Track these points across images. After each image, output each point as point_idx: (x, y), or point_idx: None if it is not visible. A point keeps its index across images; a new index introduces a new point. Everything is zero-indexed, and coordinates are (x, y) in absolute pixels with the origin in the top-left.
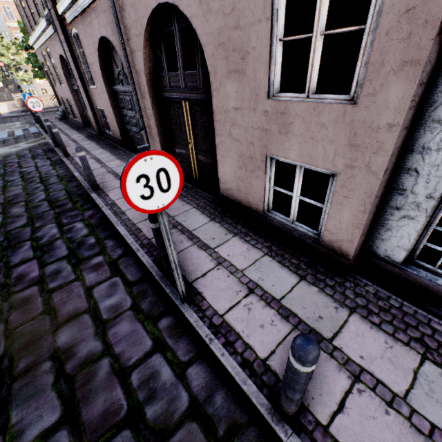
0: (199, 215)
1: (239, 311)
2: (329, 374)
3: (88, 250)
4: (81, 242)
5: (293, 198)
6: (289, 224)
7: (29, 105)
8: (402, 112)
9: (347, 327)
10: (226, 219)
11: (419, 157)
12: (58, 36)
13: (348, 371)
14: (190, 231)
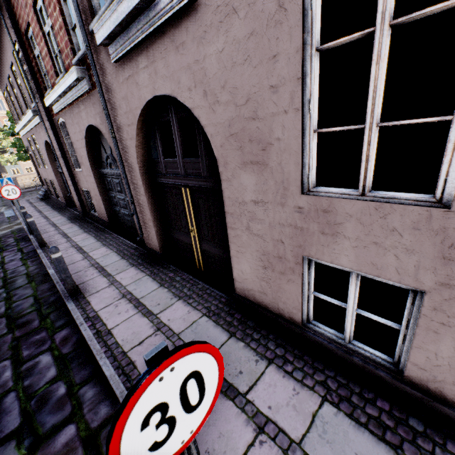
0: (212, 329)
1: None
2: None
3: (54, 412)
4: (44, 394)
5: (348, 312)
6: (344, 344)
7: (3, 193)
8: None
9: None
10: (251, 332)
11: None
12: (44, 125)
13: None
14: None
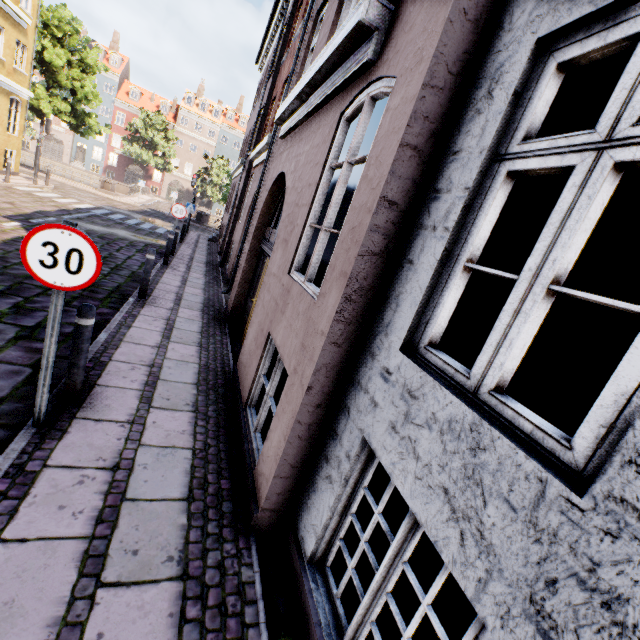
0: (191, 372)
1: (68, 476)
2: (32, 618)
3: None
4: None
5: (265, 395)
6: (252, 432)
7: (173, 209)
8: (330, 321)
9: (146, 588)
10: (212, 393)
11: (354, 394)
12: (242, 173)
13: (56, 636)
14: (160, 378)
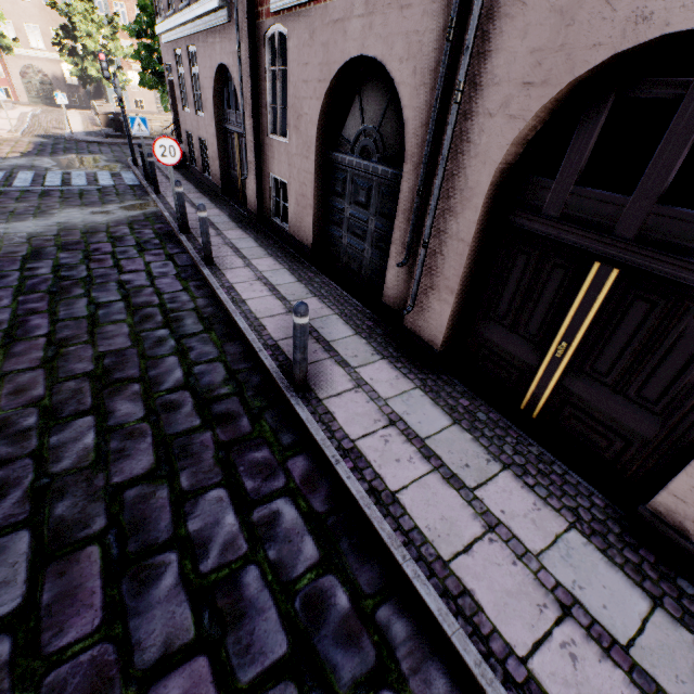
0: (606, 570)
1: None
2: None
3: (345, 647)
4: (312, 595)
5: None
6: None
7: (156, 150)
8: None
9: None
10: None
11: None
12: (237, 31)
13: None
14: (624, 646)
